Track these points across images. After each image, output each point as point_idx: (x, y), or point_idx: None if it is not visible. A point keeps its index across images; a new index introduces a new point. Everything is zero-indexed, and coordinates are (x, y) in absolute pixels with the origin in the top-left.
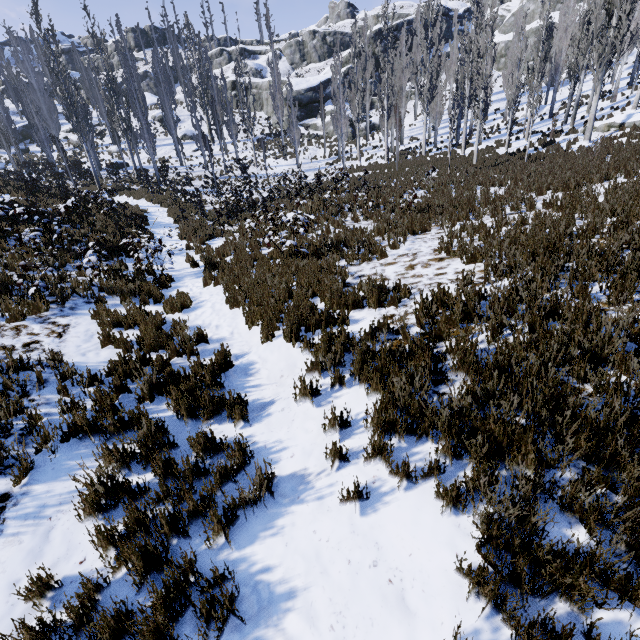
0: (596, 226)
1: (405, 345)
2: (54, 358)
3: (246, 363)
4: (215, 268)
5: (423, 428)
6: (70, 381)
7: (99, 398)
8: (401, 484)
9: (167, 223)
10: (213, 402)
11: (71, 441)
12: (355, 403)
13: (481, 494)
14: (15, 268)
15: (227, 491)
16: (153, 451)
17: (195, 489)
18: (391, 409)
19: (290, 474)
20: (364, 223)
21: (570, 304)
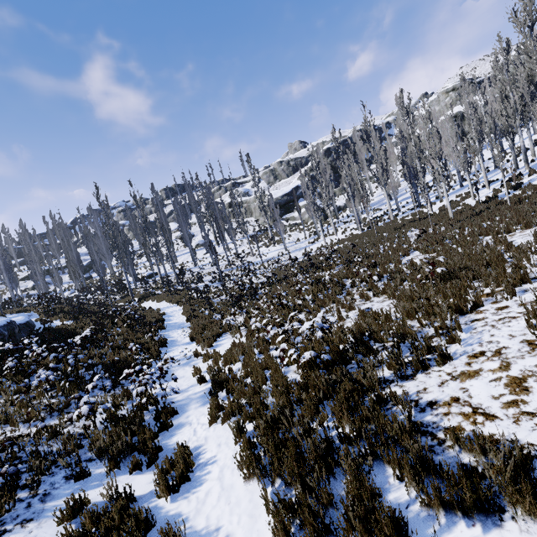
0: None
1: None
2: None
3: None
4: (223, 386)
5: None
6: None
7: None
8: None
9: (181, 323)
10: None
11: None
12: None
13: None
14: (5, 431)
15: None
16: None
17: None
18: None
19: None
20: (377, 300)
21: None
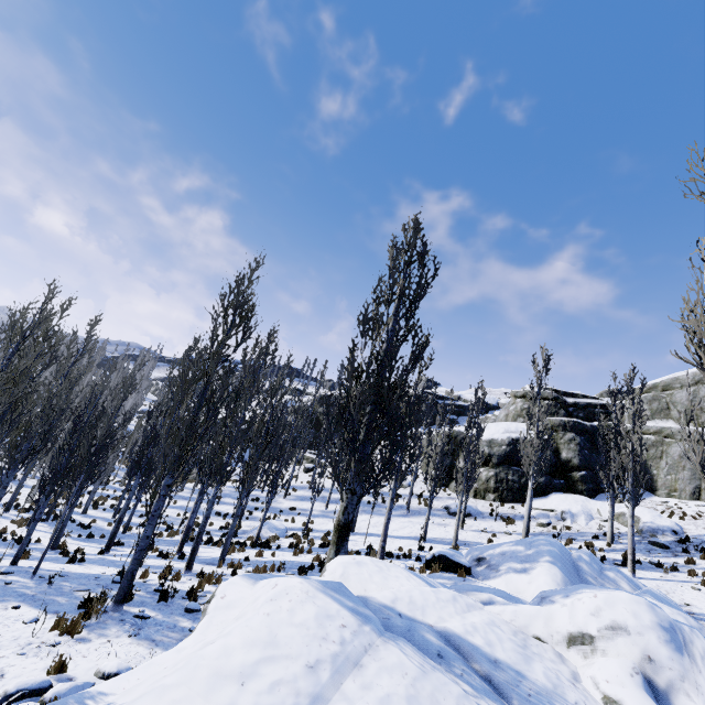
0: None
1: None
2: None
3: None
4: None
5: None
6: None
7: None
8: None
9: None
10: None
11: None
12: None
13: None
14: None
15: None
16: None
17: None
18: None
19: None
20: None
21: None
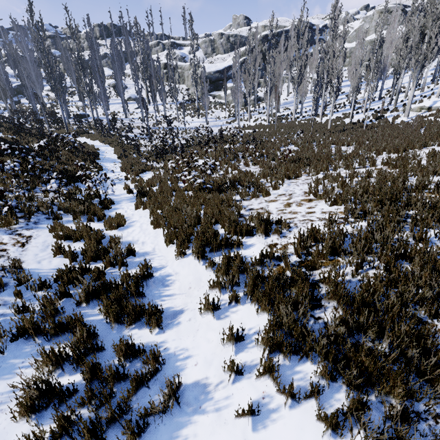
0: (425, 183)
1: (286, 271)
2: (15, 265)
3: (163, 275)
4: (144, 195)
5: (304, 350)
6: (25, 286)
7: (45, 303)
8: (286, 403)
9: (113, 159)
10: (135, 310)
11: (19, 340)
12: (247, 319)
13: (360, 428)
14: None
15: (141, 395)
16: (84, 354)
17: (115, 392)
18: (278, 333)
19: (194, 382)
20: (253, 167)
21: (417, 249)
